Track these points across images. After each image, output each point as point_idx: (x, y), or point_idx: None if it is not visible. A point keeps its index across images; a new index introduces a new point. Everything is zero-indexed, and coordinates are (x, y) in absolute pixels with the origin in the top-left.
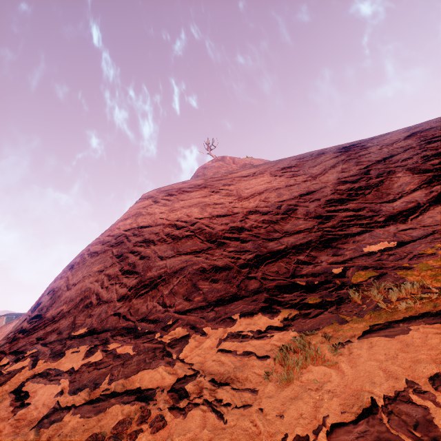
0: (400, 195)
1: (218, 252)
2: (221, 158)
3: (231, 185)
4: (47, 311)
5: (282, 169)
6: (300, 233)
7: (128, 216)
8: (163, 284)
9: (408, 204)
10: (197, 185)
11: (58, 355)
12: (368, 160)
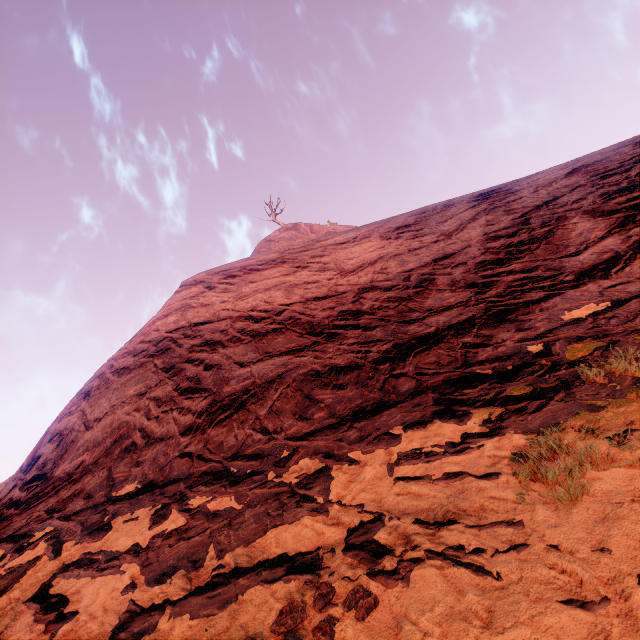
0: (584, 245)
1: (332, 347)
2: (293, 225)
3: (325, 256)
4: (54, 468)
5: (396, 230)
6: (451, 309)
7: (169, 311)
8: (255, 402)
9: (601, 256)
10: (270, 260)
11: (100, 530)
12: (523, 206)
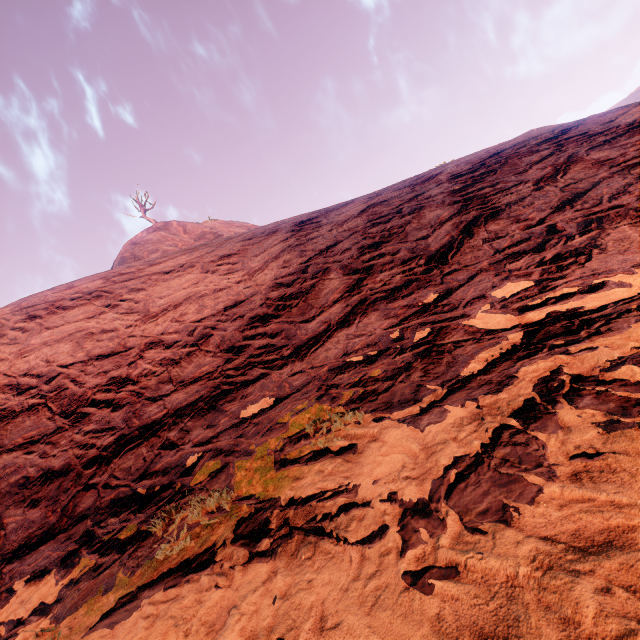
0: (321, 309)
1: (68, 437)
2: (163, 224)
3: (141, 291)
4: None
5: (219, 259)
6: (197, 382)
7: None
8: None
9: (321, 327)
10: (87, 293)
11: None
12: (313, 248)
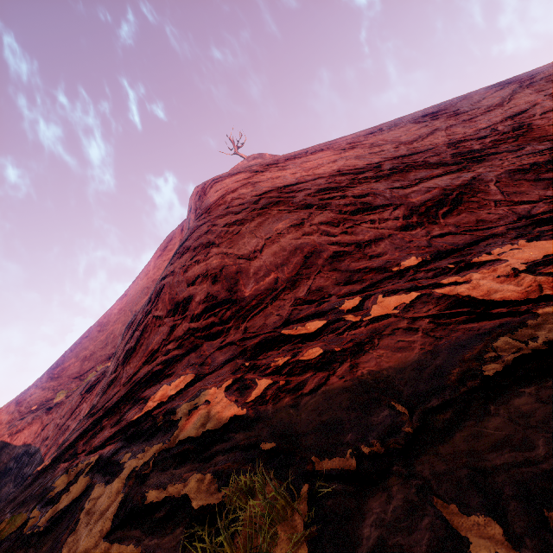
0: None
1: (496, 162)
2: (258, 155)
3: (363, 141)
4: (236, 293)
5: (424, 116)
6: None
7: (231, 189)
8: (472, 195)
9: None
10: (301, 153)
11: (474, 266)
12: None
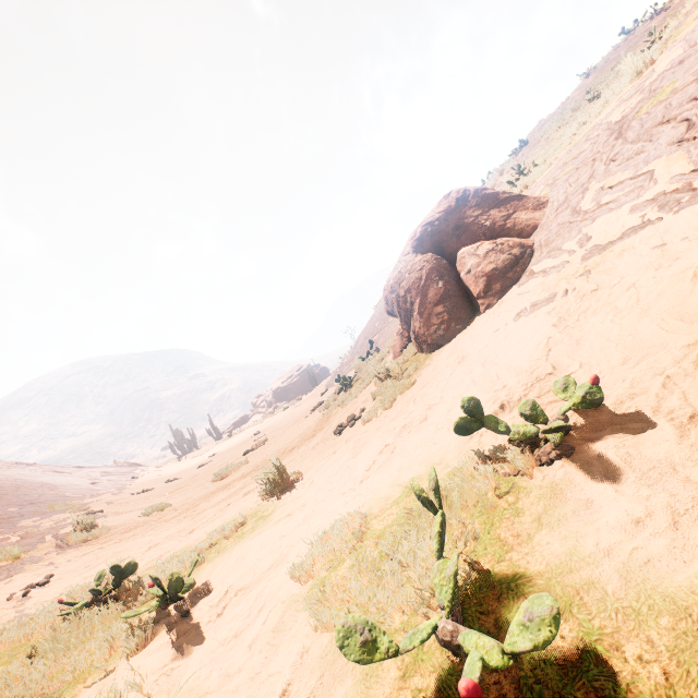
0: None
1: None
2: None
3: None
4: None
5: None
6: None
7: None
8: None
9: None
10: None
11: None
12: None
